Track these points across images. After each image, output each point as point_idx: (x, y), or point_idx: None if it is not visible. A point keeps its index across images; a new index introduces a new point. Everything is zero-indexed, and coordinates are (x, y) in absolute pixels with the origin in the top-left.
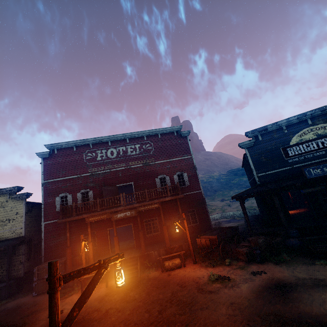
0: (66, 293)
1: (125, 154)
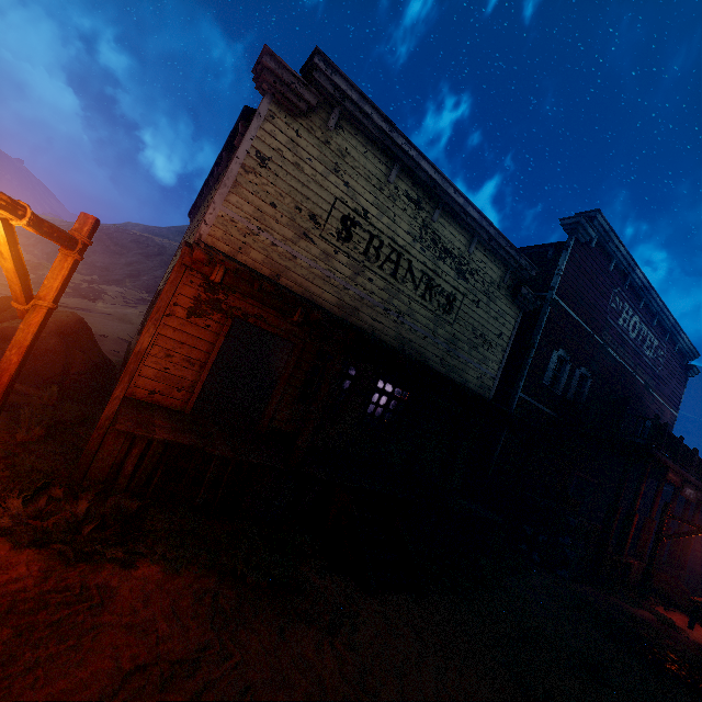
0: (643, 608)
1: (642, 344)
